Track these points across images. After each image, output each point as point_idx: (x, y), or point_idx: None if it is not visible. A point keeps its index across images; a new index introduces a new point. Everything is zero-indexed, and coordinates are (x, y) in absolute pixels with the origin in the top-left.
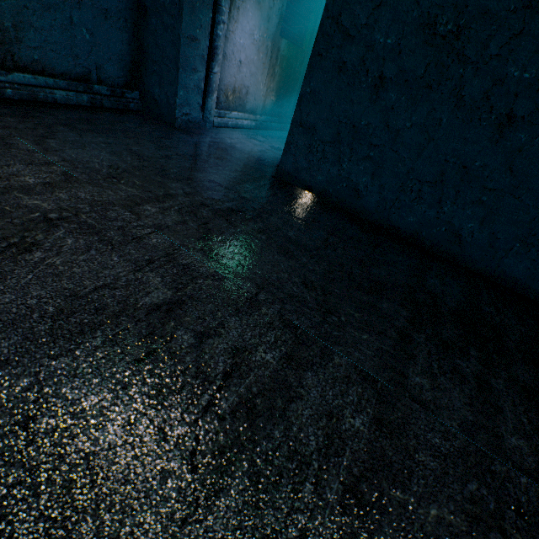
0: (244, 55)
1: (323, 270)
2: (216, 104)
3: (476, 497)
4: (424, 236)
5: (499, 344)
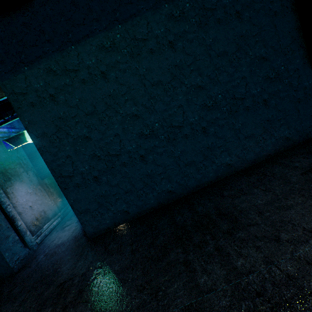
0: (30, 202)
1: (141, 270)
2: (32, 233)
3: (247, 309)
4: (162, 201)
5: (212, 221)
